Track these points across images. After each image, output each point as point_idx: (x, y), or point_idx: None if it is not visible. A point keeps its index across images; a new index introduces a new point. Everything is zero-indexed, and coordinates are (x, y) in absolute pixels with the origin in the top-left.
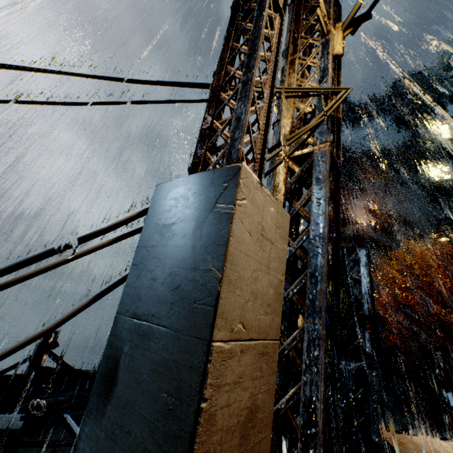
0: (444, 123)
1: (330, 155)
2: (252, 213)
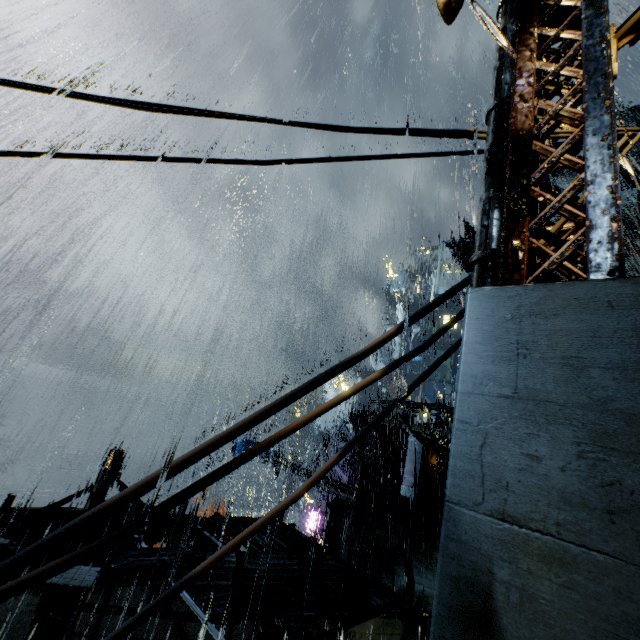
0: None
1: None
2: None
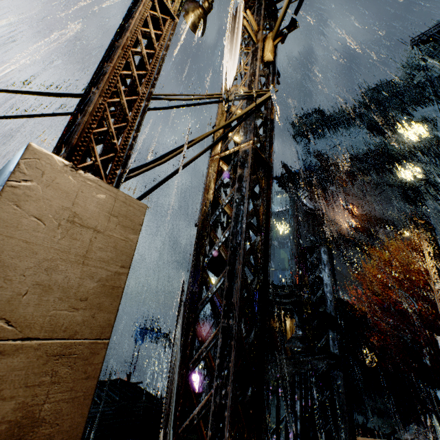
0: (411, 127)
1: (253, 152)
2: (47, 197)
